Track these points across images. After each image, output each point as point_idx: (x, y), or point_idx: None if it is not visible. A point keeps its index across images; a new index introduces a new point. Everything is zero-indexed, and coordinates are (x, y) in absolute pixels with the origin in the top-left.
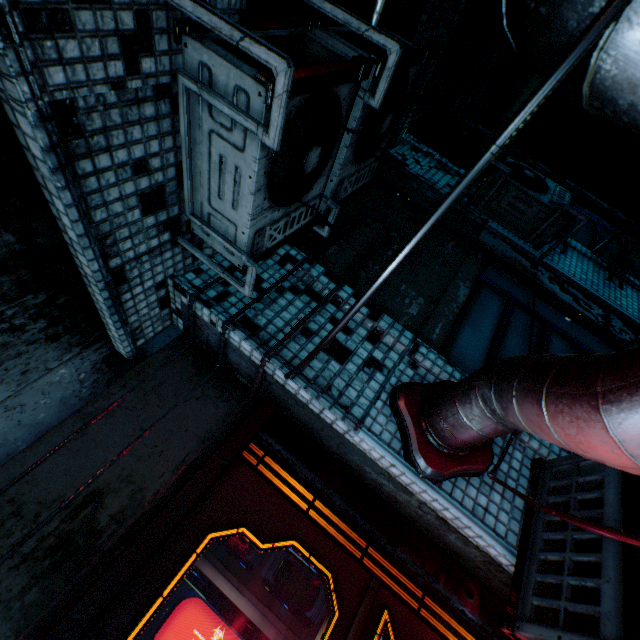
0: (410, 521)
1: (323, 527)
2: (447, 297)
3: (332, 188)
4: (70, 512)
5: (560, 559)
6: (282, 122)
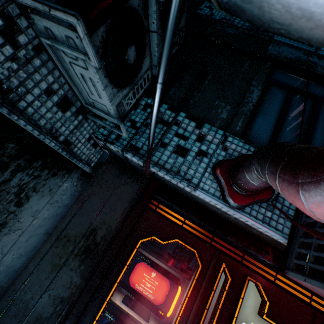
0: (233, 224)
1: (190, 231)
2: (245, 100)
3: (156, 60)
4: (86, 238)
5: (310, 242)
6: (93, 52)
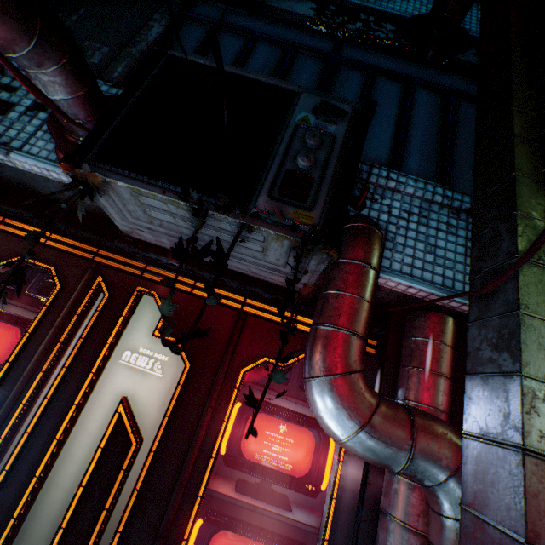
0: None
1: (60, 249)
2: (137, 40)
3: None
4: None
5: None
6: None
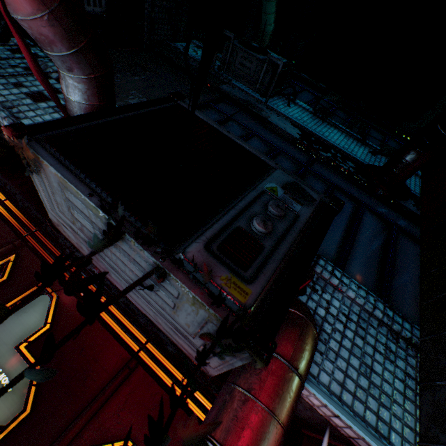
0: None
1: (3, 214)
2: None
3: None
4: None
5: None
6: None
